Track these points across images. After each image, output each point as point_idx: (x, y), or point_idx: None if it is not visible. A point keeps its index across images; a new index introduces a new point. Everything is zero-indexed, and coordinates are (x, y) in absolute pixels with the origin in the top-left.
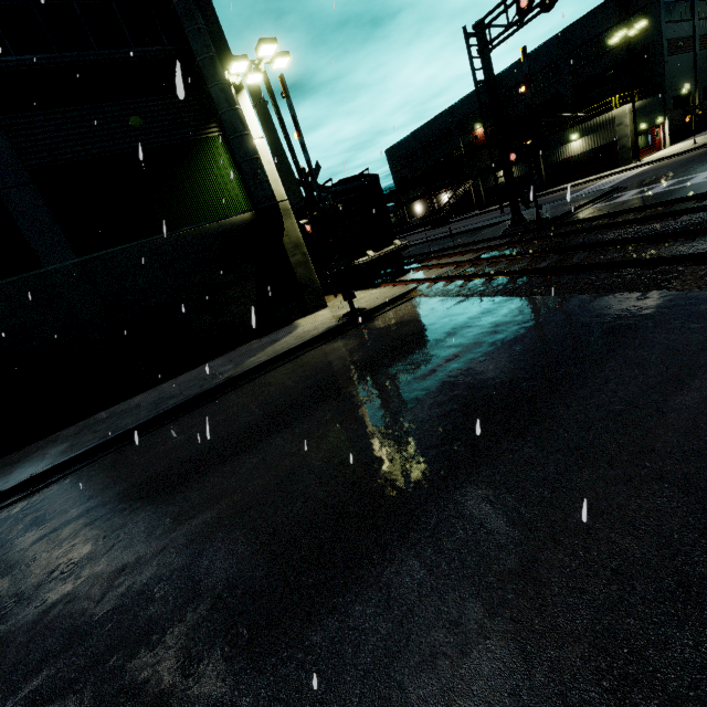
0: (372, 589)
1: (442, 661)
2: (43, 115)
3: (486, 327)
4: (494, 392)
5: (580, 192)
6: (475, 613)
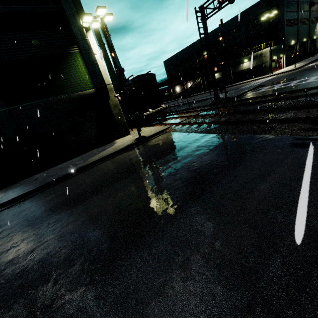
0: (118, 272)
1: (139, 306)
2: None
3: (194, 148)
4: (190, 179)
5: (246, 86)
6: (158, 284)
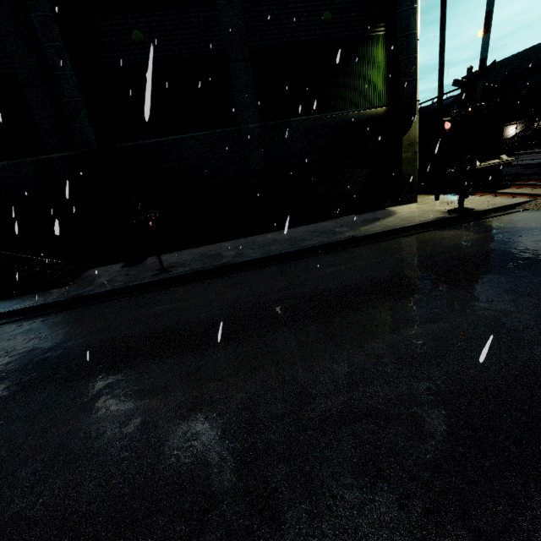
0: None
1: None
2: (268, 5)
3: None
4: None
5: None
6: None
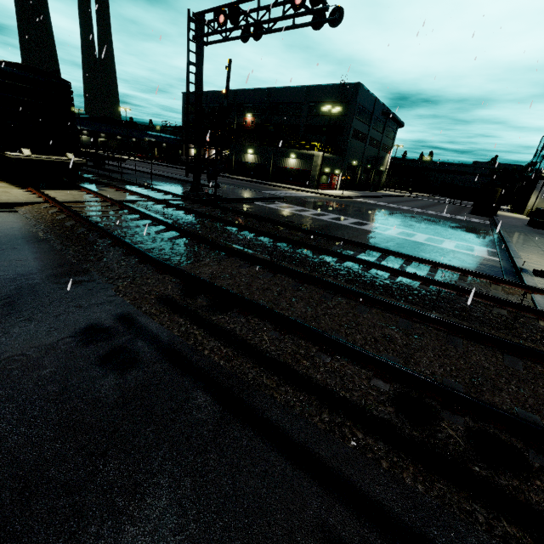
0: None
1: None
2: None
3: None
4: None
5: (274, 192)
6: None
